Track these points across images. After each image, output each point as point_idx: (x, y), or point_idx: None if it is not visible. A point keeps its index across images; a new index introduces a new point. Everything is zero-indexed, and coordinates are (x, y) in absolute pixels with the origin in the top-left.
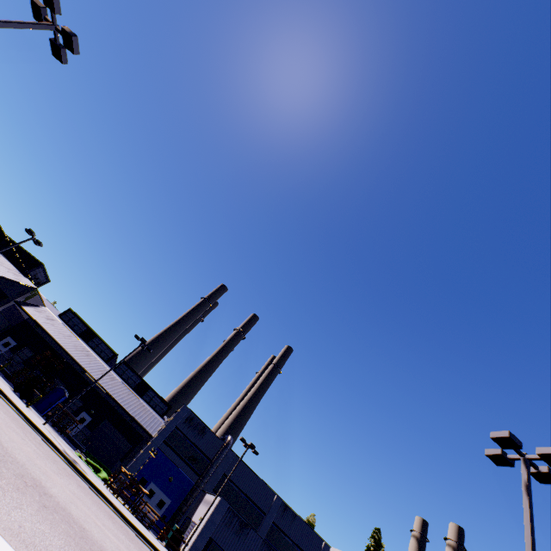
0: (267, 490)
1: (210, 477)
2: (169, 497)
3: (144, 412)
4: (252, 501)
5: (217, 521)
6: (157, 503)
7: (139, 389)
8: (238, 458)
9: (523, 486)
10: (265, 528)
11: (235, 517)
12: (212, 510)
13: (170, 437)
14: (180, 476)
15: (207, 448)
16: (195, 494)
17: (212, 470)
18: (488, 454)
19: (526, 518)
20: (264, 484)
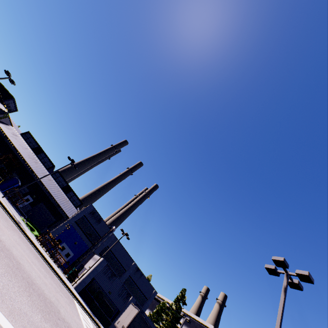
0: (129, 259)
1: (99, 246)
2: (73, 252)
3: (66, 203)
4: (120, 263)
5: (99, 270)
6: (65, 254)
7: (65, 189)
8: (117, 239)
9: (282, 288)
10: (124, 277)
11: (109, 270)
12: (97, 264)
13: (79, 220)
14: (81, 242)
15: (100, 230)
16: (89, 253)
17: (100, 243)
18: (266, 267)
19: (280, 305)
20: (129, 255)
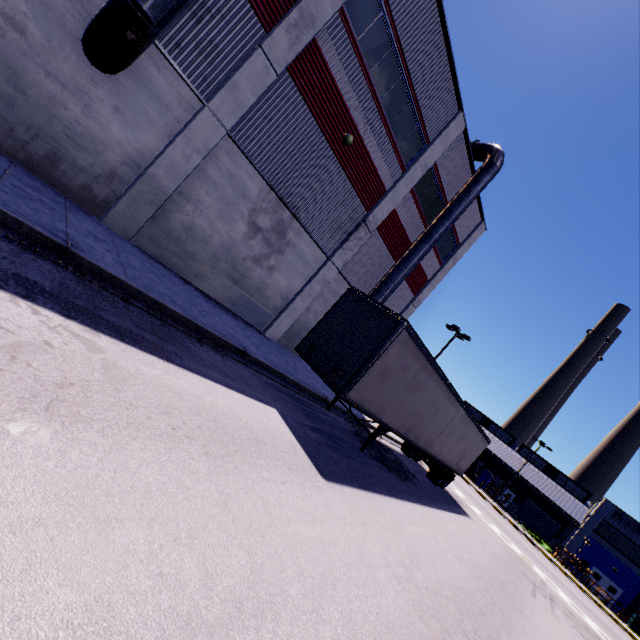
0: None
1: None
2: (618, 585)
3: (562, 497)
4: None
5: None
6: (606, 587)
7: (547, 472)
8: None
9: None
10: None
11: None
12: None
13: (599, 528)
14: (625, 569)
15: None
16: None
17: None
18: None
19: None
20: None
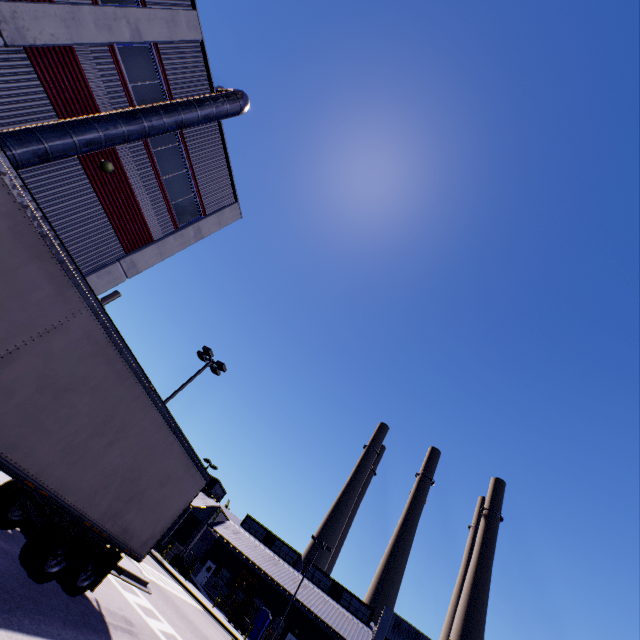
0: None
1: None
2: None
3: (346, 623)
4: None
5: None
6: None
7: (333, 593)
8: None
9: None
10: None
11: None
12: None
13: None
14: None
15: None
16: None
17: None
18: None
19: None
20: None
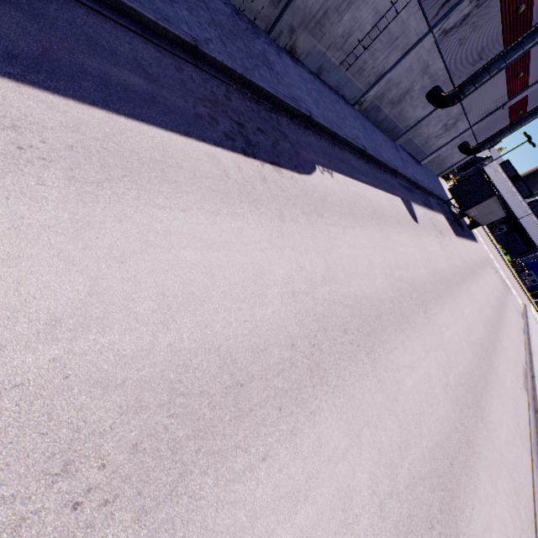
0: None
1: None
2: None
3: None
4: None
5: None
6: (531, 280)
7: None
8: None
9: None
10: None
11: None
12: None
13: None
14: None
15: None
16: None
17: None
18: None
19: None
20: None
